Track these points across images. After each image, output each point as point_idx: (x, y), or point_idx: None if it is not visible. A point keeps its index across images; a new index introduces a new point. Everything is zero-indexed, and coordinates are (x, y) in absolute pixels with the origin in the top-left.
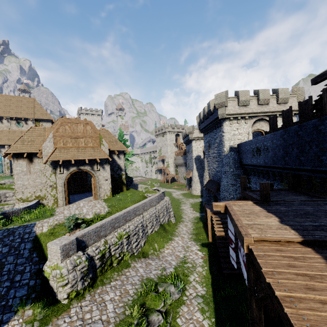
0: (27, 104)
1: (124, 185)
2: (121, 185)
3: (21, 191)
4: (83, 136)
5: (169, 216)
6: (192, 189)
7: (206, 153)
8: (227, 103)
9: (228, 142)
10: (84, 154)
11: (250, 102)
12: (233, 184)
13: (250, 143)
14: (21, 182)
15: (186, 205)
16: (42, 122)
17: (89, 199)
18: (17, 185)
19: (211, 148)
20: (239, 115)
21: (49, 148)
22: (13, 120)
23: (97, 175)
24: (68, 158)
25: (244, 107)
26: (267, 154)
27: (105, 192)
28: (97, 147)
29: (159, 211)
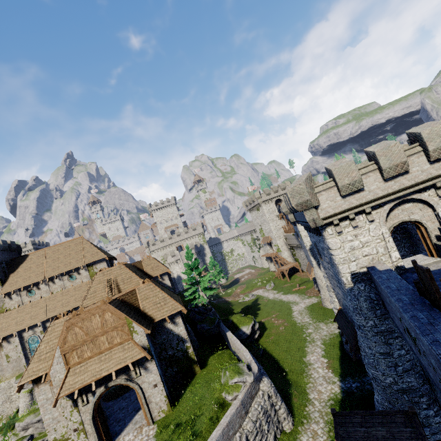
0: (75, 249)
1: (195, 364)
2: (190, 365)
3: (52, 429)
4: (102, 333)
5: (278, 422)
6: (322, 299)
7: (319, 259)
8: (315, 200)
9: (344, 267)
10: (109, 362)
11: (363, 180)
12: (385, 353)
13: (387, 296)
14: (50, 415)
15: (314, 349)
16: (95, 265)
17: (142, 415)
18: (45, 422)
19: (323, 258)
20: (350, 210)
21: (60, 372)
22: (65, 276)
23: (140, 384)
24: (86, 382)
25: (354, 192)
26: (439, 381)
27: (159, 407)
28: (127, 341)
29: (250, 437)
